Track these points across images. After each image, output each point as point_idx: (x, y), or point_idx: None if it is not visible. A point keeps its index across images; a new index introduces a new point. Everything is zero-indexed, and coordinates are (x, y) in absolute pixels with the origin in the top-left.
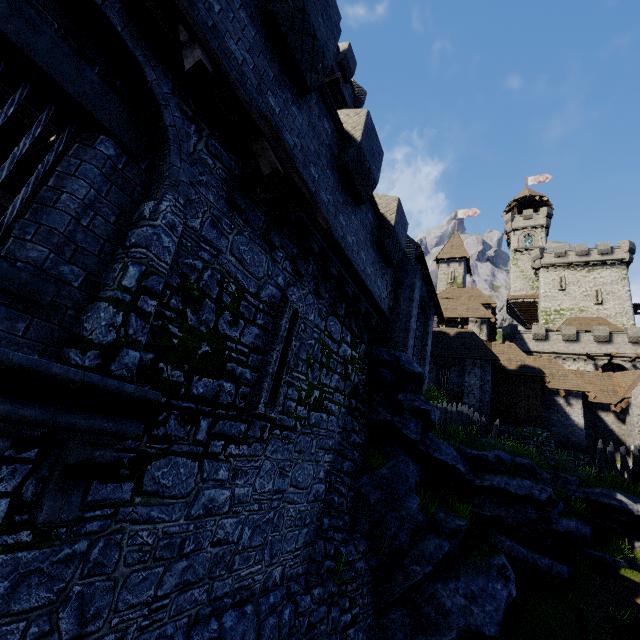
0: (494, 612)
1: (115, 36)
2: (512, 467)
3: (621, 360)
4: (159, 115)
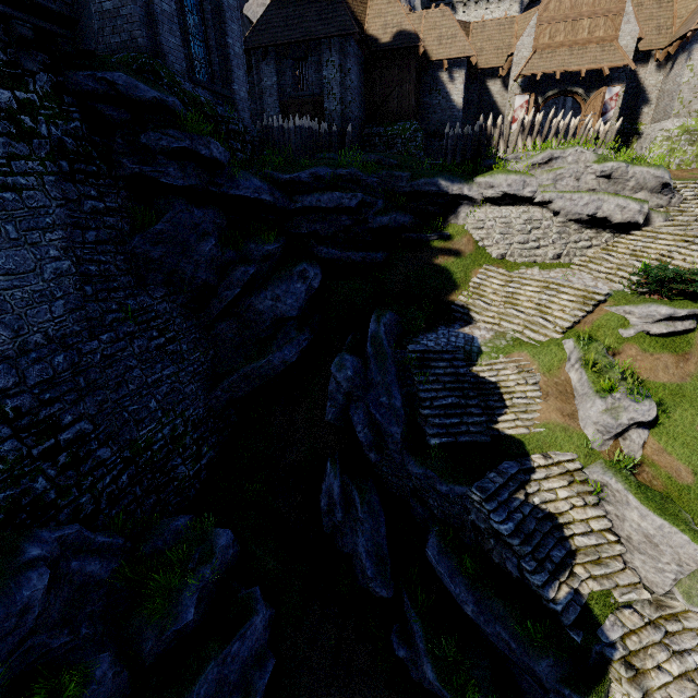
0: (295, 303)
1: None
2: (331, 182)
3: None
4: None
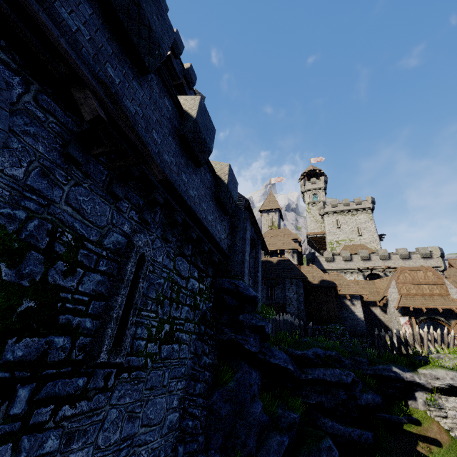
0: None
1: None
2: (325, 359)
3: (377, 271)
4: None
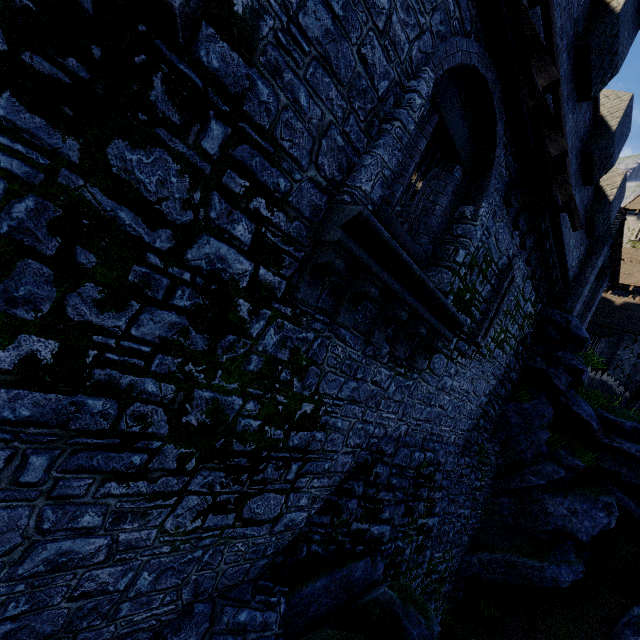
0: (590, 528)
1: (490, 106)
2: None
3: None
4: (492, 150)
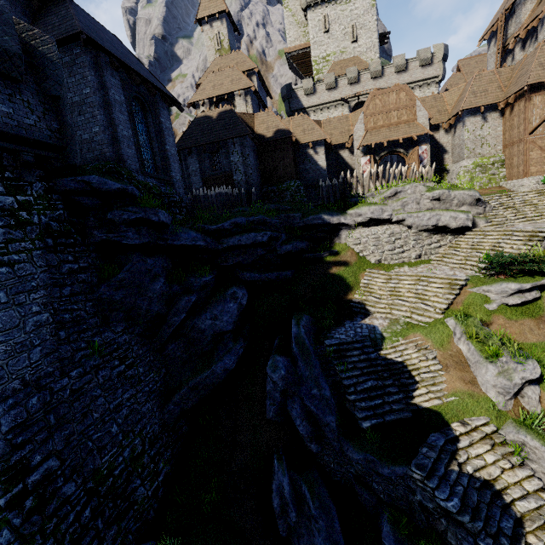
0: (230, 319)
1: None
2: (246, 226)
3: (366, 97)
4: None
